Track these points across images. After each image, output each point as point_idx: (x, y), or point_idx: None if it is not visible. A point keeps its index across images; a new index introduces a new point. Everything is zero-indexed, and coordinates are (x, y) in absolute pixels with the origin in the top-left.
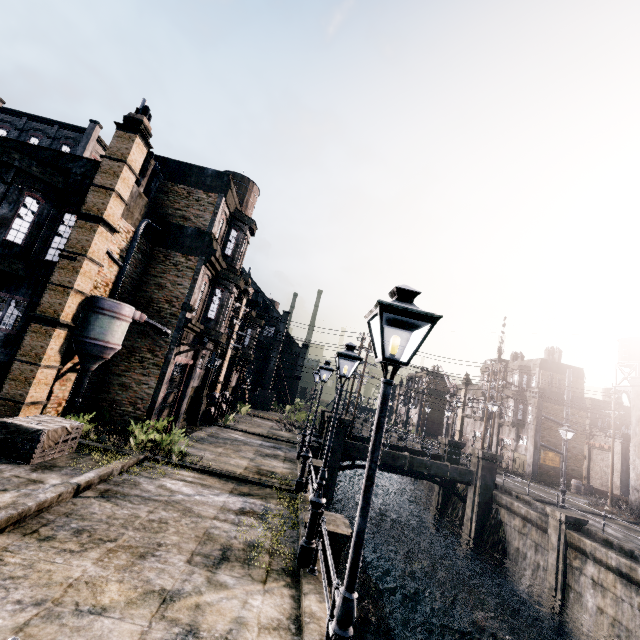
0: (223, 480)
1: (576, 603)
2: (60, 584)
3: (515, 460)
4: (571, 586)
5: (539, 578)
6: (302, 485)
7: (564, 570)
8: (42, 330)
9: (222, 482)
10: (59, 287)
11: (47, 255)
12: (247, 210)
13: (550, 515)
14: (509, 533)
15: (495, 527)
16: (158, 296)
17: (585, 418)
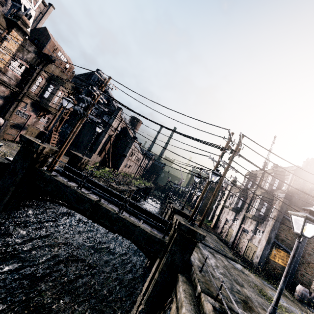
0: None
1: None
2: None
3: (247, 248)
4: None
5: None
6: None
7: None
8: None
9: None
10: None
11: None
12: None
13: None
14: None
15: None
16: None
17: None
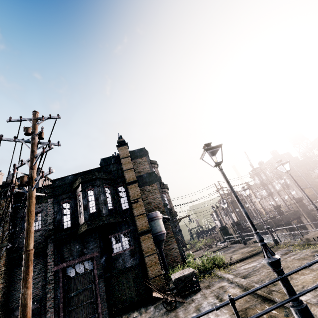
0: (250, 258)
1: None
2: (315, 280)
3: None
4: None
5: None
6: (277, 240)
7: None
8: (146, 237)
9: (252, 258)
10: (140, 216)
11: (122, 208)
12: None
13: None
14: None
15: None
16: (151, 208)
17: (305, 168)
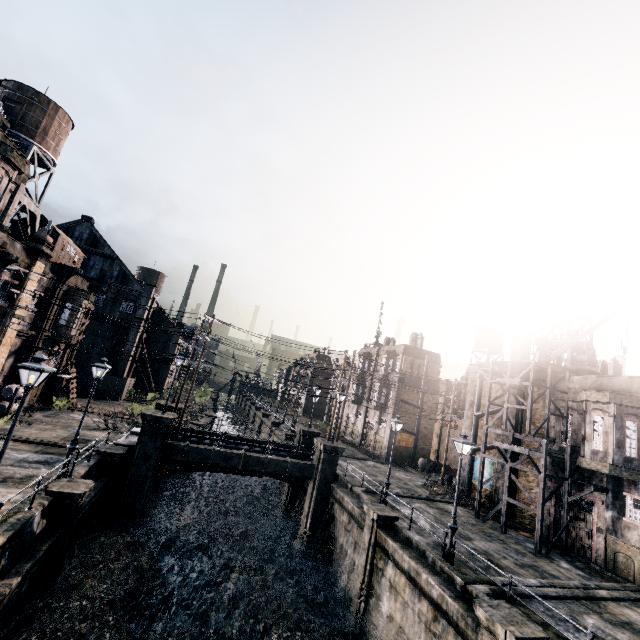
0: None
1: (375, 606)
2: None
3: (376, 442)
4: (374, 588)
5: (353, 578)
6: None
7: (371, 571)
8: None
9: None
10: None
11: None
12: (46, 142)
13: (366, 514)
14: (338, 529)
15: (328, 523)
16: None
17: (437, 401)
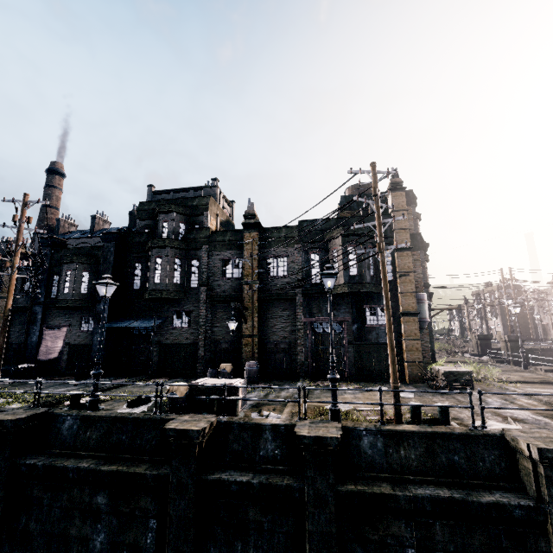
0: (540, 385)
1: None
2: None
3: None
4: None
5: None
6: None
7: None
8: (411, 320)
9: (544, 385)
10: (407, 293)
11: None
12: None
13: None
14: None
15: None
16: None
17: None
